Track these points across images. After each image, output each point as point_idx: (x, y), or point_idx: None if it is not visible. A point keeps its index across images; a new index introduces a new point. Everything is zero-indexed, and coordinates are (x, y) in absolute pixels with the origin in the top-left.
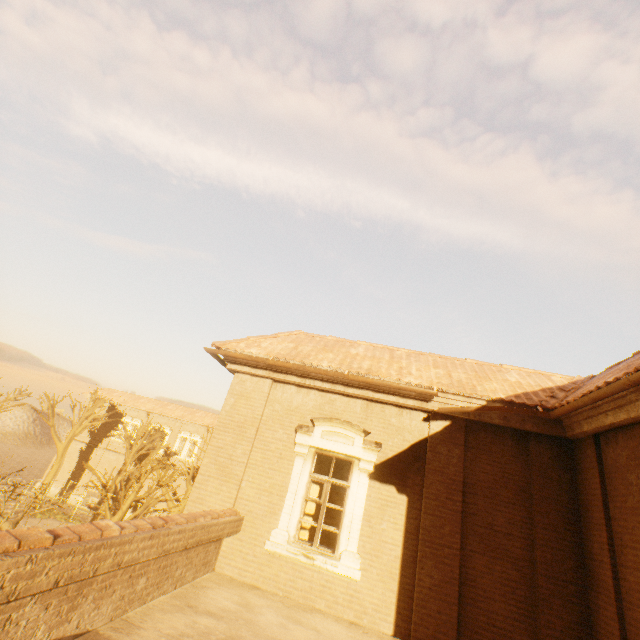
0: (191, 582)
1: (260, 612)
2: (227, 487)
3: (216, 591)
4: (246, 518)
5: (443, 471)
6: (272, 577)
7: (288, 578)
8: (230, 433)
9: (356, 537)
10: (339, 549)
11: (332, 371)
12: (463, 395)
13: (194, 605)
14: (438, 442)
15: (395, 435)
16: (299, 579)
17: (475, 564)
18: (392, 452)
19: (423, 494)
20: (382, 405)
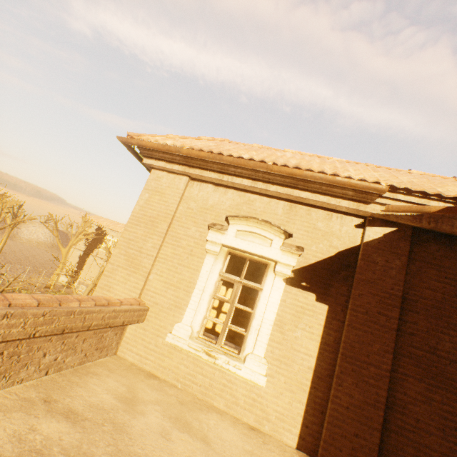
0: (77, 367)
1: (142, 412)
2: (134, 278)
3: (101, 380)
4: (151, 309)
5: (377, 283)
6: (172, 369)
7: (188, 372)
8: (142, 227)
9: (264, 342)
10: (244, 351)
11: (253, 161)
12: (419, 195)
13: (54, 400)
14: (374, 251)
15: (320, 240)
16: (199, 375)
17: (407, 389)
18: (315, 258)
19: (349, 306)
20: (308, 208)
